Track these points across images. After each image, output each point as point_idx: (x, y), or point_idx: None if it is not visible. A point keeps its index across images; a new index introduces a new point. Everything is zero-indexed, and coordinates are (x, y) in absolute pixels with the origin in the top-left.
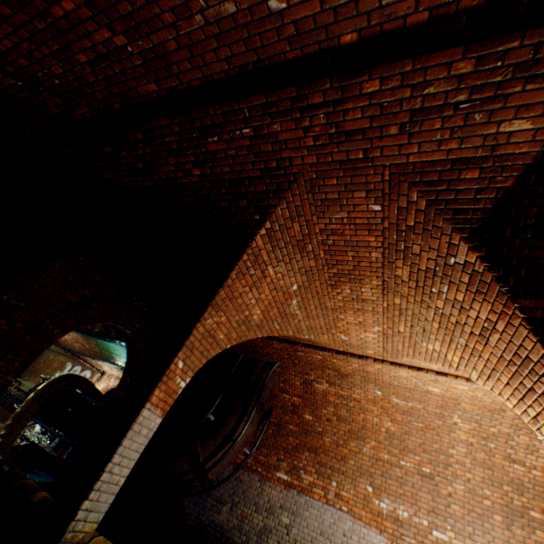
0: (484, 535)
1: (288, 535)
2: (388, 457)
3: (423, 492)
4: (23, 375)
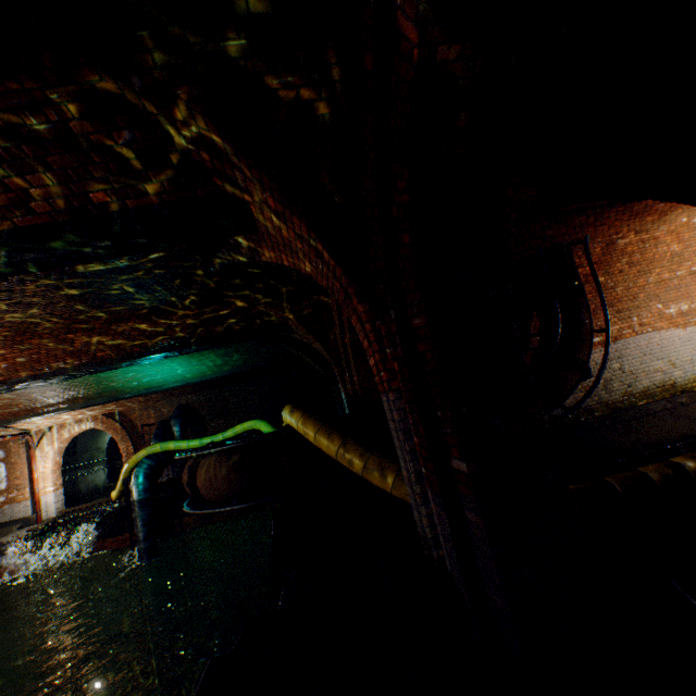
0: None
1: (624, 373)
2: (668, 276)
3: (692, 286)
4: None
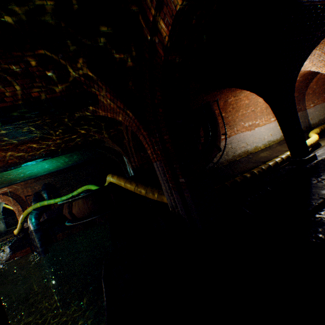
0: (263, 116)
1: (232, 149)
2: (245, 112)
3: (252, 115)
4: None
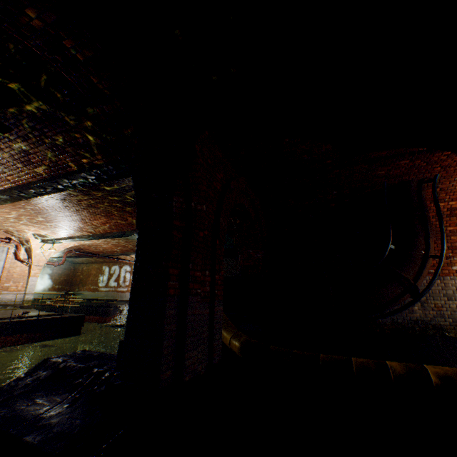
0: None
1: None
2: None
3: None
4: (72, 289)
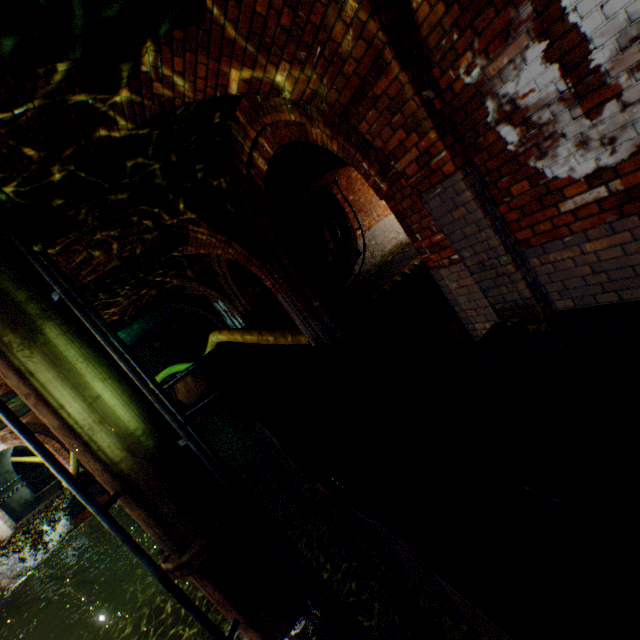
0: None
1: (378, 246)
2: None
3: None
4: None
